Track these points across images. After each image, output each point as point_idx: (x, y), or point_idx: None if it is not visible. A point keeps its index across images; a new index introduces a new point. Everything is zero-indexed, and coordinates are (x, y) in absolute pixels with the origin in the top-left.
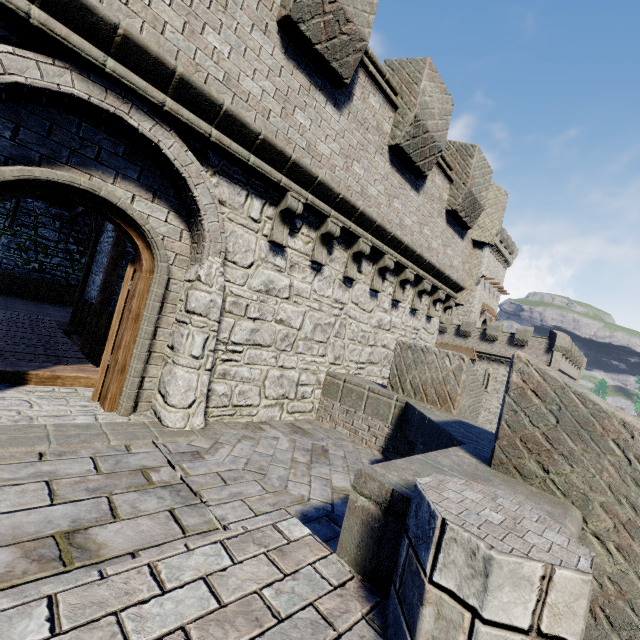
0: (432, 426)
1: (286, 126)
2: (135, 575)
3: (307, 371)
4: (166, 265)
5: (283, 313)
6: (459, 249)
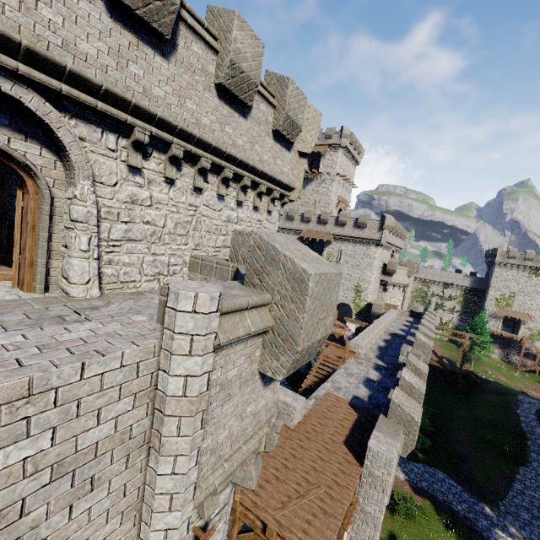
0: (241, 277)
1: (123, 77)
2: (58, 329)
3: (175, 256)
4: (48, 188)
5: (148, 217)
6: (287, 159)
